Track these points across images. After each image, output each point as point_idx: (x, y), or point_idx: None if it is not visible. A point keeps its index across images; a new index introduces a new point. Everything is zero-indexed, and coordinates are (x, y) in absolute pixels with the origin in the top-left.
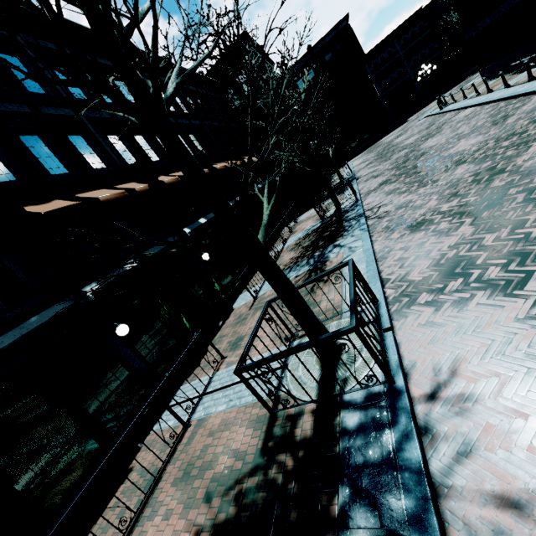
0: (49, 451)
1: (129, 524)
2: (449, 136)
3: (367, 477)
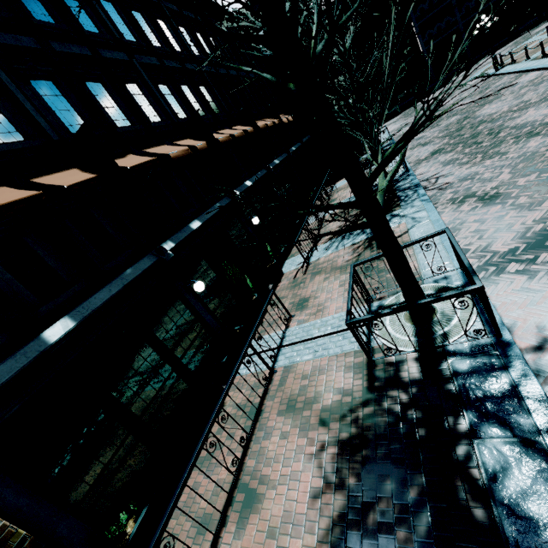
0: (153, 387)
1: (246, 442)
2: (512, 103)
3: (490, 405)
